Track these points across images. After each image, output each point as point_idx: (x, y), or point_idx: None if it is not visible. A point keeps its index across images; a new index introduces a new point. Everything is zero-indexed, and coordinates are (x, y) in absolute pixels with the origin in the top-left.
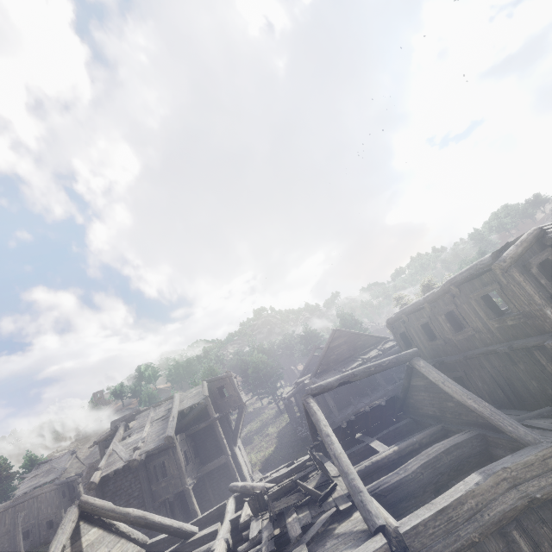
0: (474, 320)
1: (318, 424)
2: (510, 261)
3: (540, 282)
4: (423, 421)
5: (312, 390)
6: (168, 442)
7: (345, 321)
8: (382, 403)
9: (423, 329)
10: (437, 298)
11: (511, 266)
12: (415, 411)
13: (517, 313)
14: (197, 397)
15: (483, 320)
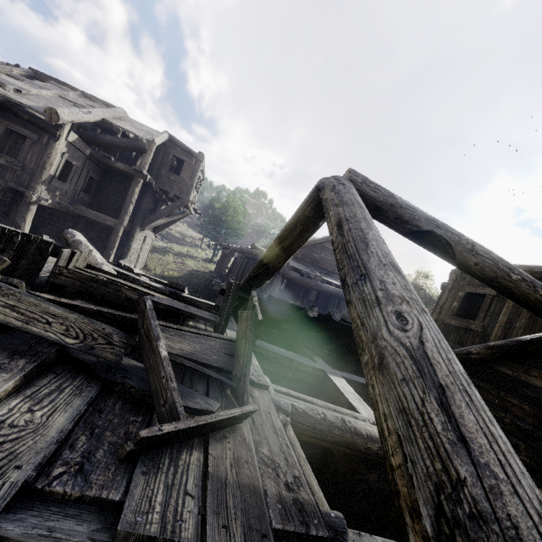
0: None
1: (361, 225)
2: None
3: None
4: None
5: (367, 182)
6: (49, 118)
7: None
8: None
9: None
10: None
11: None
12: None
13: None
14: (143, 133)
15: None
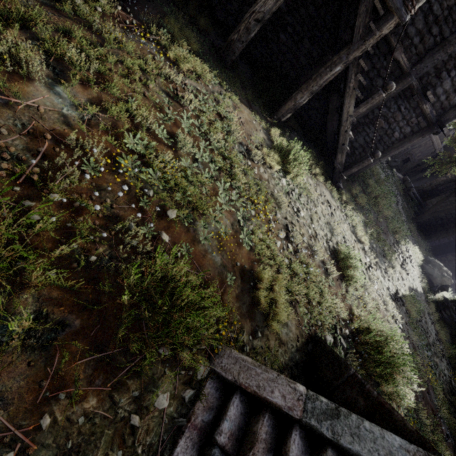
0: None
1: None
2: None
3: None
4: None
5: None
6: None
7: None
8: None
9: None
10: None
11: None
12: None
13: None
14: None
15: None
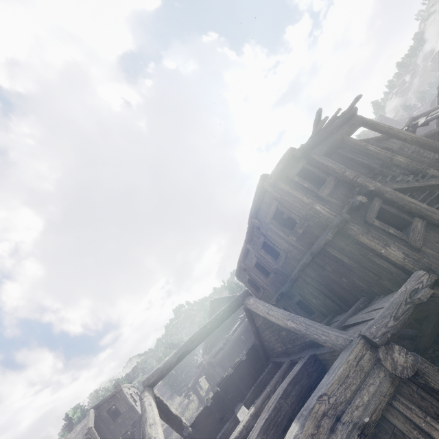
0: (281, 242)
1: (144, 427)
2: (274, 177)
3: (304, 186)
4: (279, 361)
5: (149, 379)
6: None
7: (232, 290)
8: (243, 358)
9: (258, 269)
10: (251, 236)
11: (276, 181)
12: (273, 353)
13: (299, 220)
14: (80, 434)
15: (285, 239)
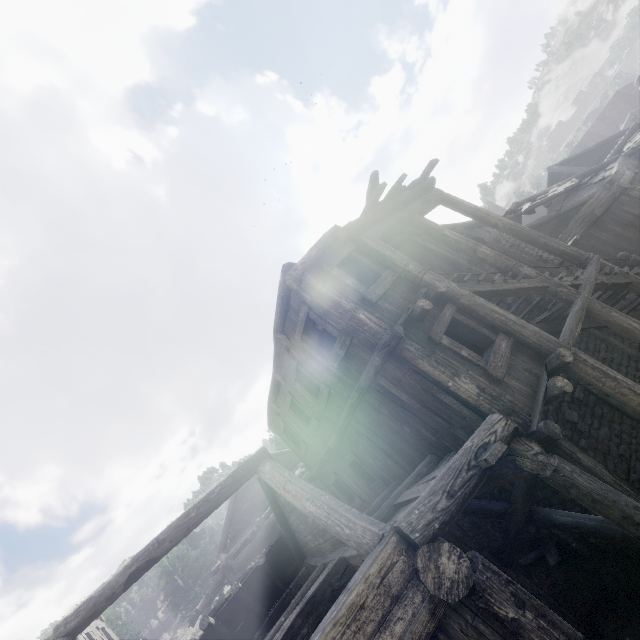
0: (319, 370)
1: None
2: (302, 267)
3: (346, 283)
4: (313, 564)
5: (67, 621)
6: None
7: (281, 444)
8: (260, 561)
9: (295, 412)
10: (280, 361)
11: (304, 273)
12: (307, 550)
13: (339, 335)
14: None
15: (325, 365)
